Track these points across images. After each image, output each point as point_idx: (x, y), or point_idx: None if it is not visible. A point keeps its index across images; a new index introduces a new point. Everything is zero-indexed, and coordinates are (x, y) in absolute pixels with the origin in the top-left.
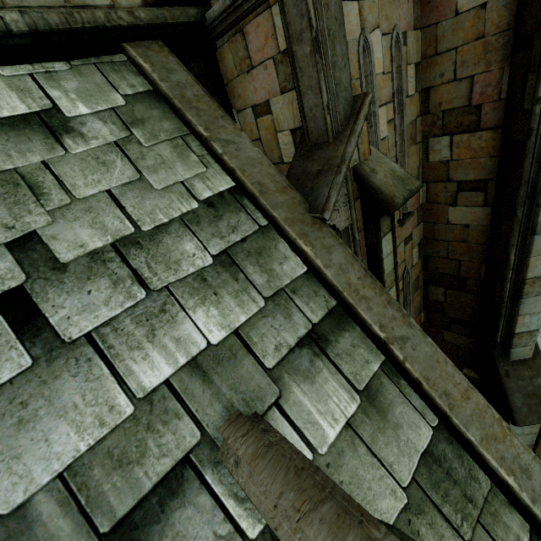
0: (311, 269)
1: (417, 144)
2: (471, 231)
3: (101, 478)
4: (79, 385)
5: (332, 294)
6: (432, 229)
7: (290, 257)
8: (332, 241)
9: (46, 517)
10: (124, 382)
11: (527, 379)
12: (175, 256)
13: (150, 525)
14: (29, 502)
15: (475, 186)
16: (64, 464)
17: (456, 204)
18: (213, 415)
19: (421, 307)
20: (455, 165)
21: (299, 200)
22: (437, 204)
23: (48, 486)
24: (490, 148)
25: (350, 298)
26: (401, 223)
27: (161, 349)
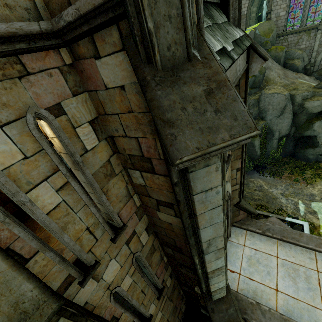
0: None
1: (118, 175)
2: (174, 227)
3: None
4: None
5: None
6: (152, 219)
7: None
8: None
9: None
10: None
11: (224, 311)
12: None
13: None
14: None
15: (167, 204)
16: None
17: (159, 210)
18: None
19: (162, 256)
20: (150, 189)
21: None
22: (149, 207)
23: None
24: (167, 186)
25: None
26: (113, 242)
27: None
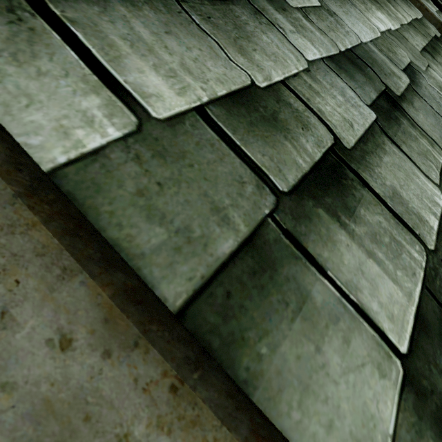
0: (440, 9)
1: None
2: None
3: None
4: None
5: None
6: None
7: (433, 5)
8: None
9: None
10: None
11: None
12: None
13: None
14: None
15: None
16: None
17: None
18: None
19: None
20: None
21: None
22: None
23: None
24: None
25: None
26: None
27: None
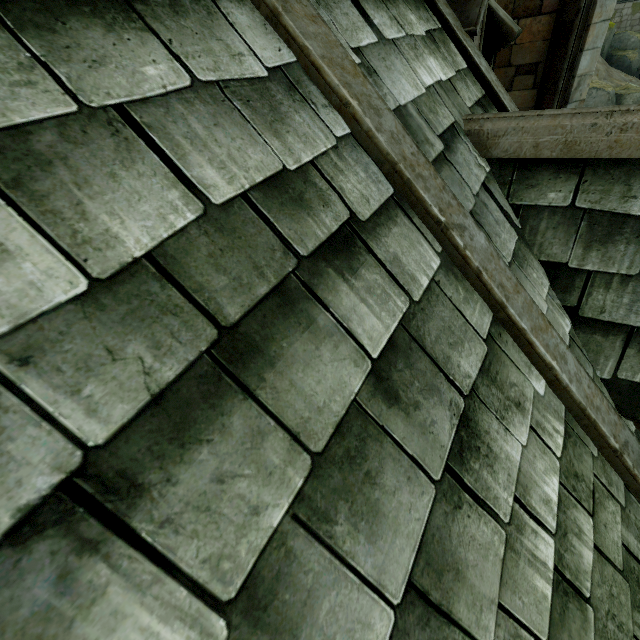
0: (471, 66)
1: None
2: None
3: (427, 112)
4: (400, 64)
5: (483, 86)
6: None
7: (457, 55)
8: (478, 52)
9: (415, 116)
10: (416, 75)
11: None
12: (408, 20)
13: (451, 143)
14: (406, 106)
15: (529, 70)
16: (411, 98)
17: (511, 89)
18: (456, 113)
19: None
20: (517, 49)
21: (456, 18)
22: None
23: (411, 103)
24: (545, 32)
25: (495, 88)
26: None
27: (424, 68)
